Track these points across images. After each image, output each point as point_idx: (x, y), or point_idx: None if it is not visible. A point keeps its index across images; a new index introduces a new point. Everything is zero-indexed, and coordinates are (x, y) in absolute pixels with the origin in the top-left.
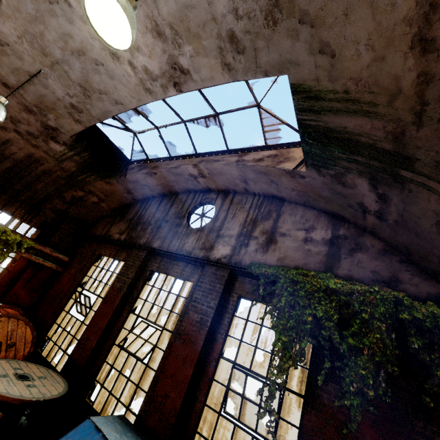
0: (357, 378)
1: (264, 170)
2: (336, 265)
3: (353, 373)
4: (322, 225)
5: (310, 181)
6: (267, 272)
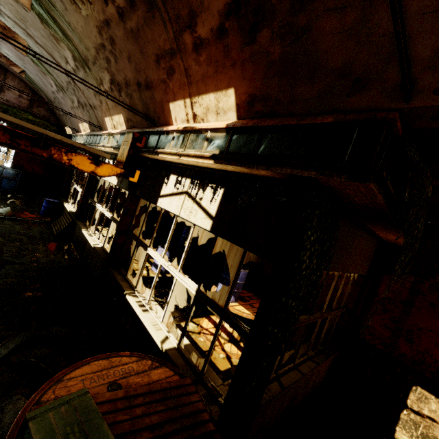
0: None
1: (1, 61)
2: (32, 109)
3: None
4: (28, 92)
5: (26, 80)
6: (3, 107)
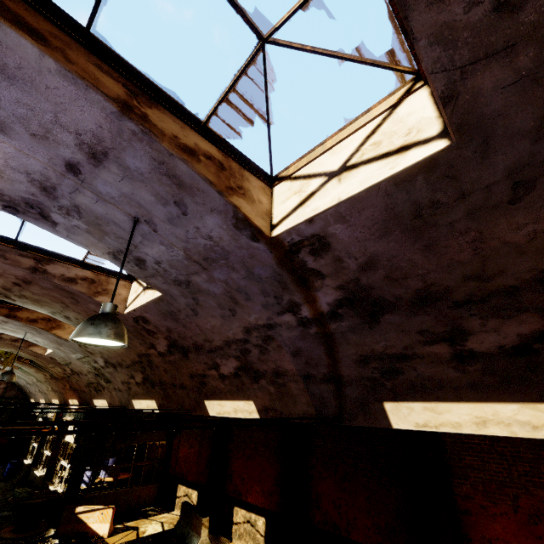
0: (4, 417)
1: None
2: (5, 394)
3: (3, 417)
4: (4, 383)
5: None
6: None
